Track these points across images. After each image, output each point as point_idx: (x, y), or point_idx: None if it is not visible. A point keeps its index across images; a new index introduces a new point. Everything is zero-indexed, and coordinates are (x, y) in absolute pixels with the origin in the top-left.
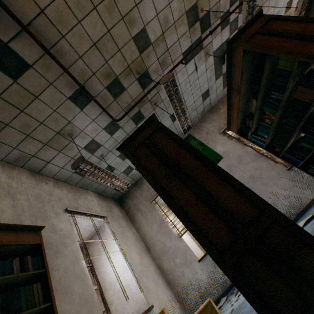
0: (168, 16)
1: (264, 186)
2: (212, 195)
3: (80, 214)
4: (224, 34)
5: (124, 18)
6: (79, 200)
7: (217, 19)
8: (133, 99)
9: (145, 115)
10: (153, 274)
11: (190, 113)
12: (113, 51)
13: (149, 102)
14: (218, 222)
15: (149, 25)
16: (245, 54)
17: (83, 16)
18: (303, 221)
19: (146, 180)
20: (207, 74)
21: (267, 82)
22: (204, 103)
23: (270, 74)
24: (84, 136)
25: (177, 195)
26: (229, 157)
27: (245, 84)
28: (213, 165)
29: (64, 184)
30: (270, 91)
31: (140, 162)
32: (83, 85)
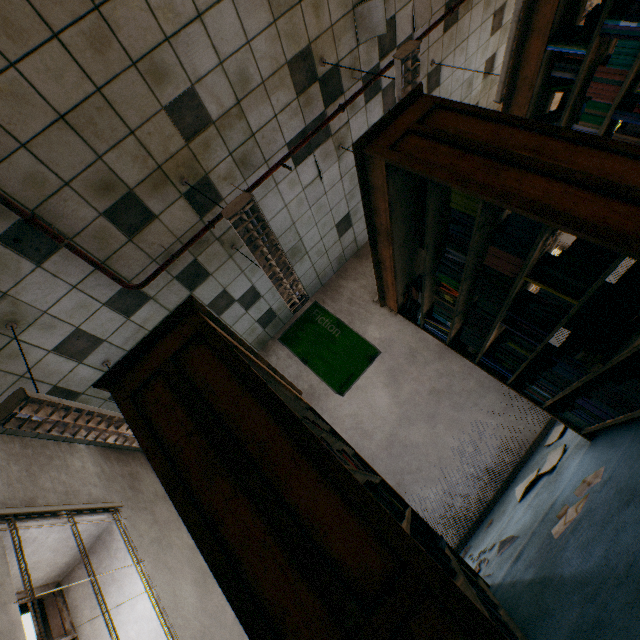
0: (248, 68)
1: (457, 410)
2: (302, 516)
3: (36, 518)
4: (373, 109)
5: (139, 64)
6: (41, 478)
7: (355, 81)
8: (178, 237)
9: (212, 269)
10: (232, 628)
11: (315, 260)
12: (115, 135)
13: (219, 242)
14: (308, 594)
15: (203, 83)
16: (391, 170)
17: (23, 52)
18: (522, 486)
19: (157, 474)
20: (344, 185)
21: (438, 227)
22: (342, 241)
23: (442, 213)
24: (52, 324)
25: (224, 515)
26: (392, 351)
27: (401, 225)
28: (307, 438)
29: (1, 440)
30: (444, 245)
31: (149, 421)
32: (37, 209)
